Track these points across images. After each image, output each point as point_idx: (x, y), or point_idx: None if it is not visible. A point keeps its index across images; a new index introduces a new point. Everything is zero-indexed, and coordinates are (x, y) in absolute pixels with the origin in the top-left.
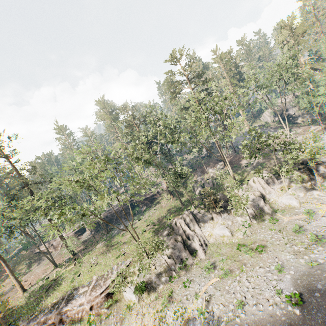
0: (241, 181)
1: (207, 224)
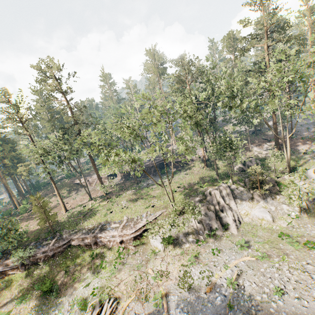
0: (295, 168)
1: (244, 203)
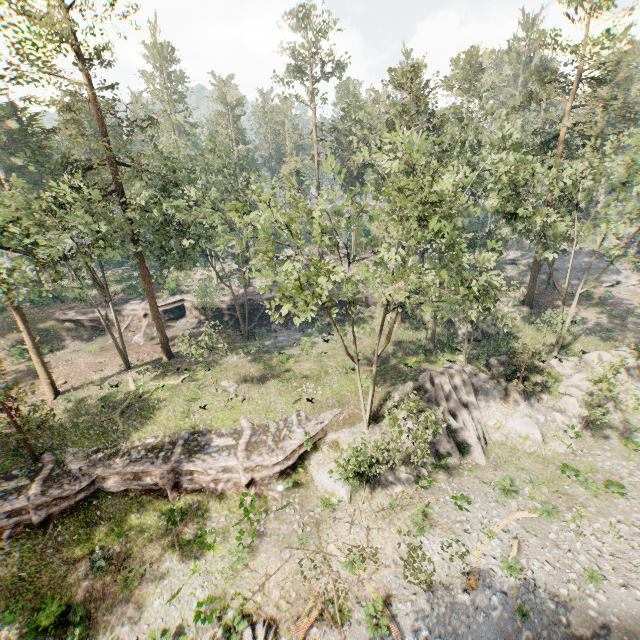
0: (563, 346)
1: (493, 405)
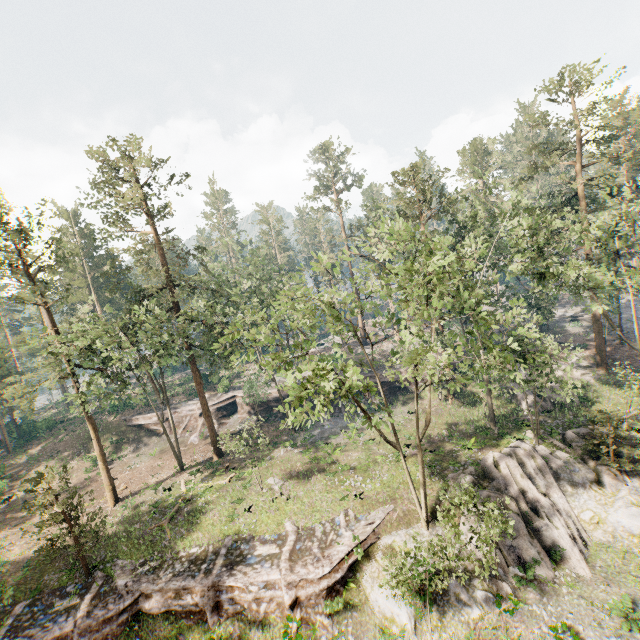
0: None
1: (583, 491)
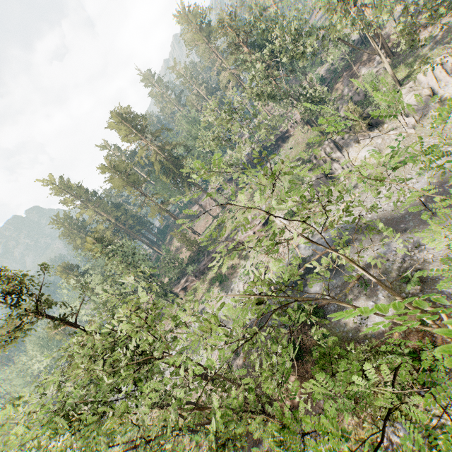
0: (408, 76)
1: (351, 150)
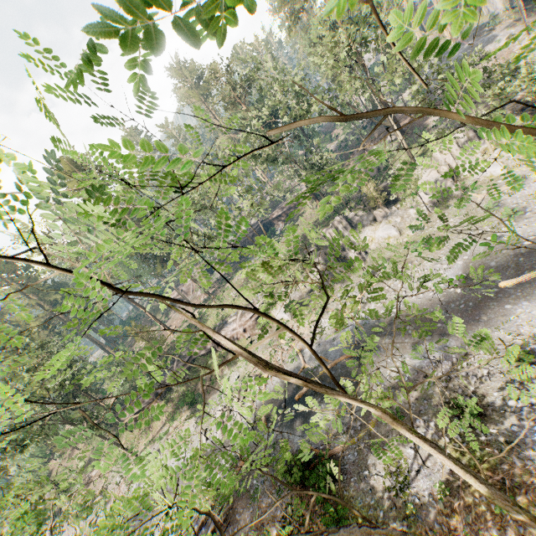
0: (423, 154)
1: (366, 228)
